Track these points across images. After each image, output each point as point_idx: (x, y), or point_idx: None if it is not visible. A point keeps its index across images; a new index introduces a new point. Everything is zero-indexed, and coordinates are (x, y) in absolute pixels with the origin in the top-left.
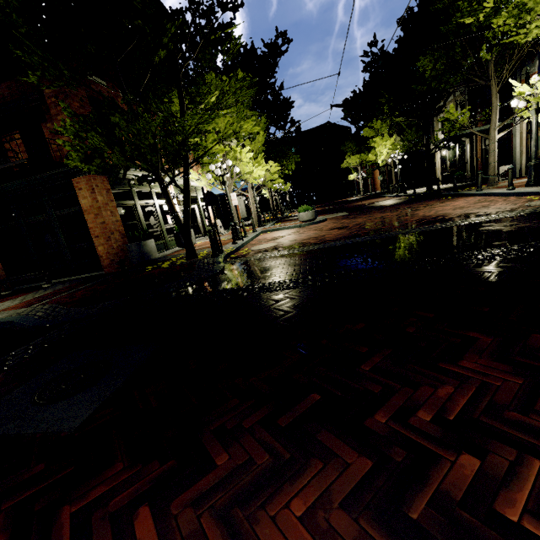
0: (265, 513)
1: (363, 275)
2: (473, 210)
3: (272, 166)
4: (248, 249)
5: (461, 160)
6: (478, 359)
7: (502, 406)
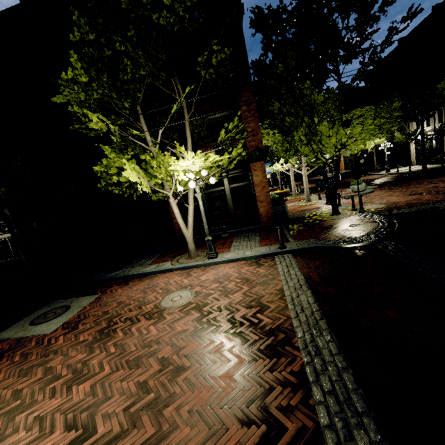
0: None
1: None
2: None
3: None
4: (363, 208)
5: (437, 148)
6: None
7: None
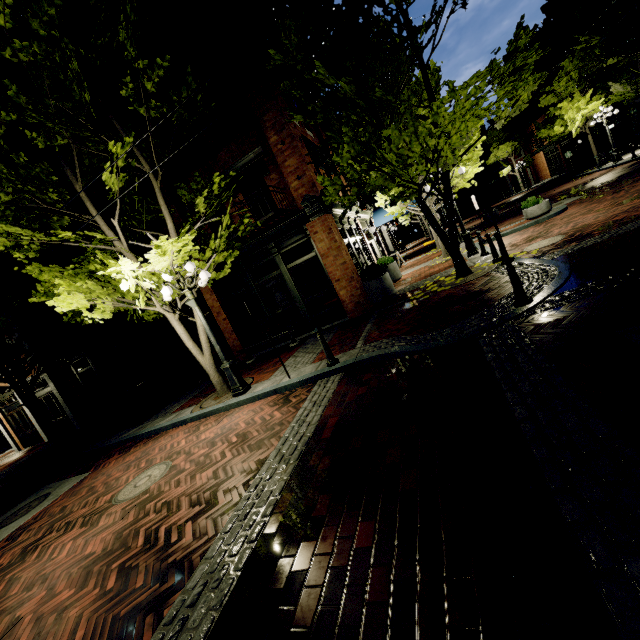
0: None
1: None
2: None
3: None
4: (522, 252)
5: None
6: None
7: None
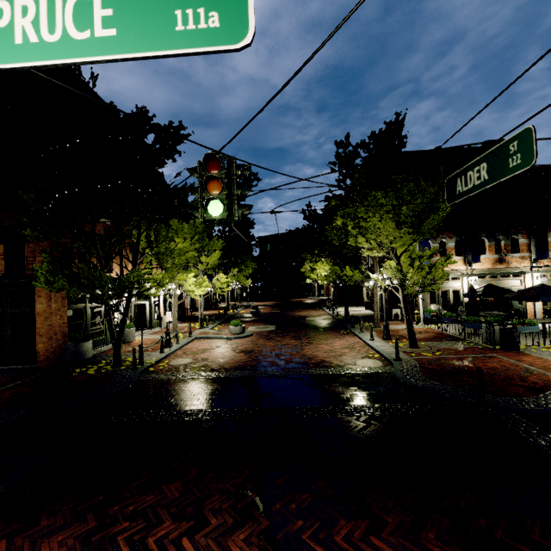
0: (48, 540)
1: (200, 416)
2: (330, 357)
3: (223, 277)
4: (168, 362)
5: None
6: (179, 484)
7: (160, 505)
